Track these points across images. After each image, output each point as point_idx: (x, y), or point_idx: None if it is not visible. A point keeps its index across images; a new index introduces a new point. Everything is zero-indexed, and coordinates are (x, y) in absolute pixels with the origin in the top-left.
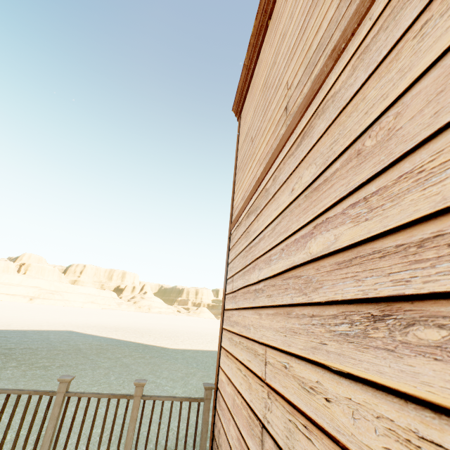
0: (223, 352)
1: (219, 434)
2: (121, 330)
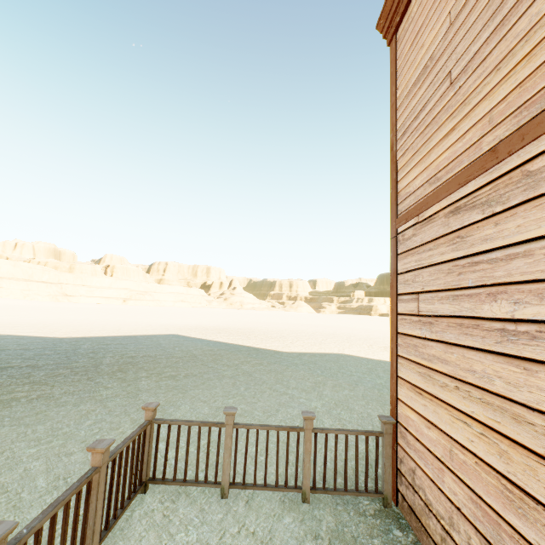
0: (406, 385)
1: (412, 474)
2: (224, 331)
